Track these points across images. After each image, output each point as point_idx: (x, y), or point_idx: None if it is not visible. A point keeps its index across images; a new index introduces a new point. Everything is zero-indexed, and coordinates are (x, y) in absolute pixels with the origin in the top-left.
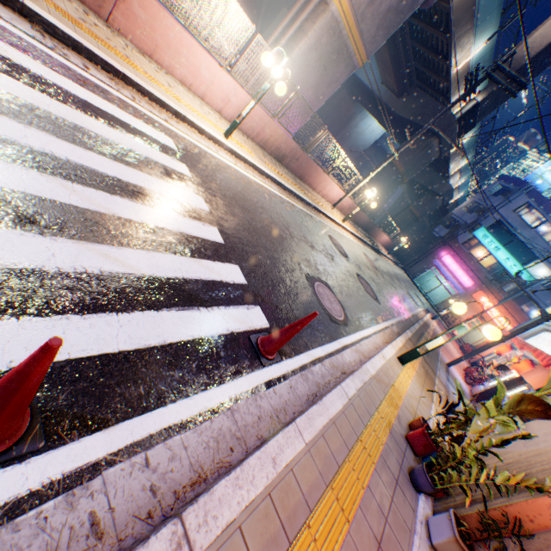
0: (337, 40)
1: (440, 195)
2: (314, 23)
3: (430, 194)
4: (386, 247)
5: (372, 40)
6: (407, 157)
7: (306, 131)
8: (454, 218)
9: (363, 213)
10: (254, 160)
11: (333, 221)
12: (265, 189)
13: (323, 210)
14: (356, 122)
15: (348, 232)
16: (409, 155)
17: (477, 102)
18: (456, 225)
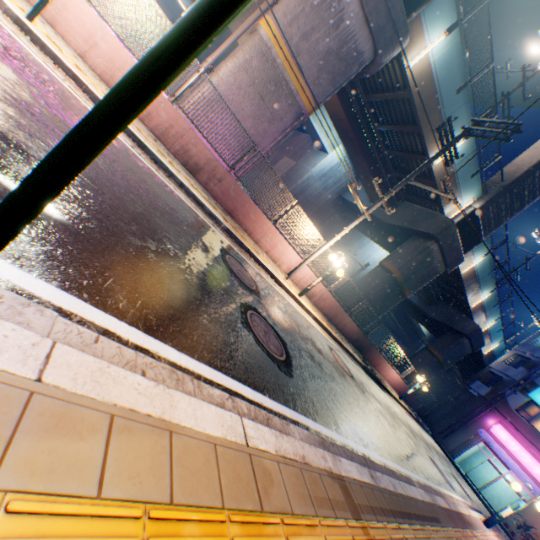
0: (272, 69)
1: (465, 334)
2: (243, 45)
3: (451, 332)
4: (400, 393)
5: (316, 82)
6: (402, 260)
7: (224, 136)
8: (494, 372)
9: (348, 314)
10: (91, 85)
11: (274, 278)
12: (70, 93)
13: (251, 249)
14: (354, 249)
15: (309, 313)
16: (404, 258)
17: (475, 208)
18: (500, 381)
